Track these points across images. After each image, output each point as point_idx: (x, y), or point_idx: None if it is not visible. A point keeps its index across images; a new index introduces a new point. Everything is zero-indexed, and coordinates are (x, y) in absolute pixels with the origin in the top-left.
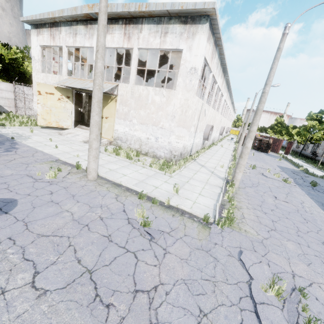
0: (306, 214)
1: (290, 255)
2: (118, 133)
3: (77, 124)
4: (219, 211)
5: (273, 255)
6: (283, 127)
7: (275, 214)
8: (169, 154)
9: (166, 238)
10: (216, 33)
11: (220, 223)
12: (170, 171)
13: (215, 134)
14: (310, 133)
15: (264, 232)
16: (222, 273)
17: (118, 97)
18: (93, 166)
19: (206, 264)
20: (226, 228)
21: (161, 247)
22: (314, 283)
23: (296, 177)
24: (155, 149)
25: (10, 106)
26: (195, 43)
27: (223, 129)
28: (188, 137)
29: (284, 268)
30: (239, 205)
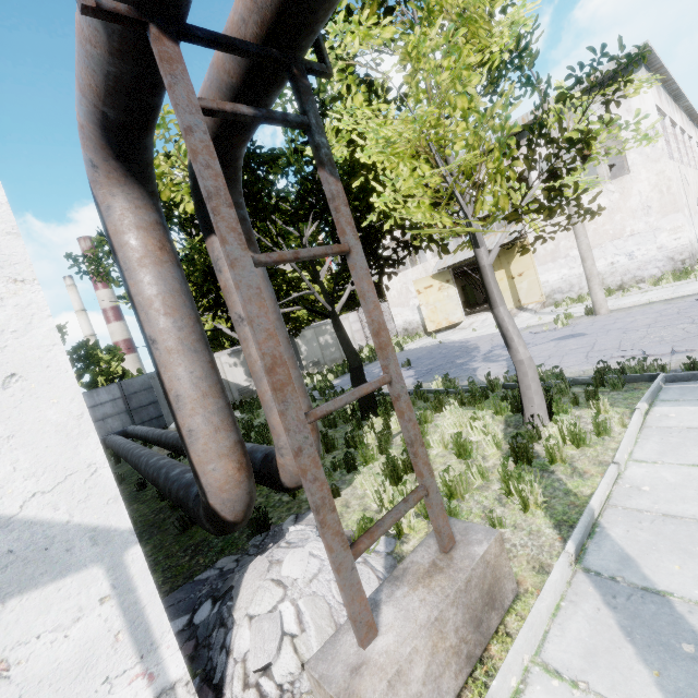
0: None
1: None
2: (550, 286)
3: None
4: None
5: None
6: None
7: None
8: (670, 264)
9: None
10: (654, 66)
11: None
12: None
13: None
14: None
15: None
16: None
17: (528, 238)
18: (602, 296)
19: None
20: None
21: None
22: None
23: None
24: (634, 271)
25: (361, 339)
26: (633, 101)
27: None
28: (687, 226)
29: None
30: None
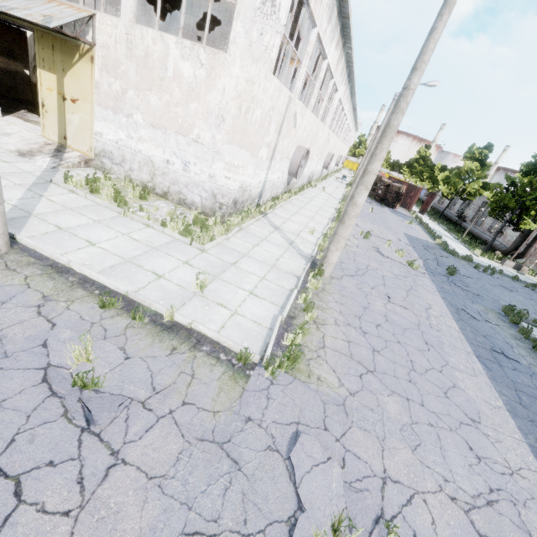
0: (430, 332)
1: (388, 430)
2: (103, 143)
3: (19, 108)
4: (280, 333)
5: (357, 434)
6: (427, 166)
7: (381, 334)
8: (211, 201)
9: (131, 418)
10: None
11: (271, 367)
12: (203, 240)
13: (316, 166)
14: (463, 183)
15: (352, 379)
16: (239, 505)
17: (96, 50)
18: None
19: (209, 483)
20: (282, 375)
21: (109, 447)
22: (416, 494)
23: (428, 258)
24: (182, 186)
25: None
26: None
27: (330, 158)
28: (253, 168)
29: (372, 464)
30: (322, 317)
